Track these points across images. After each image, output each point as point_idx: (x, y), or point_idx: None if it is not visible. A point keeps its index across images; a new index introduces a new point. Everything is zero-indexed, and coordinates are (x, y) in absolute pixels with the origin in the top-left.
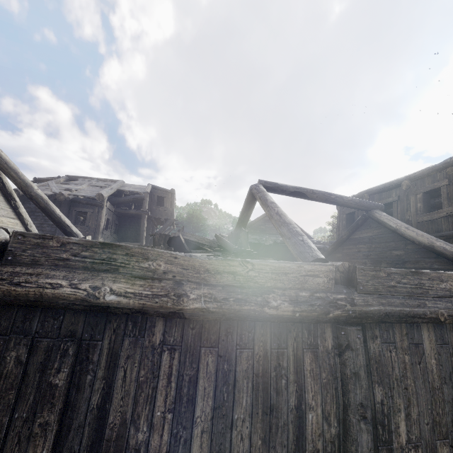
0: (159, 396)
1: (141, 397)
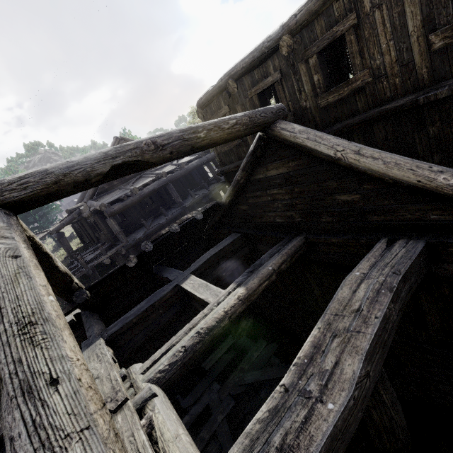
0: None
1: None
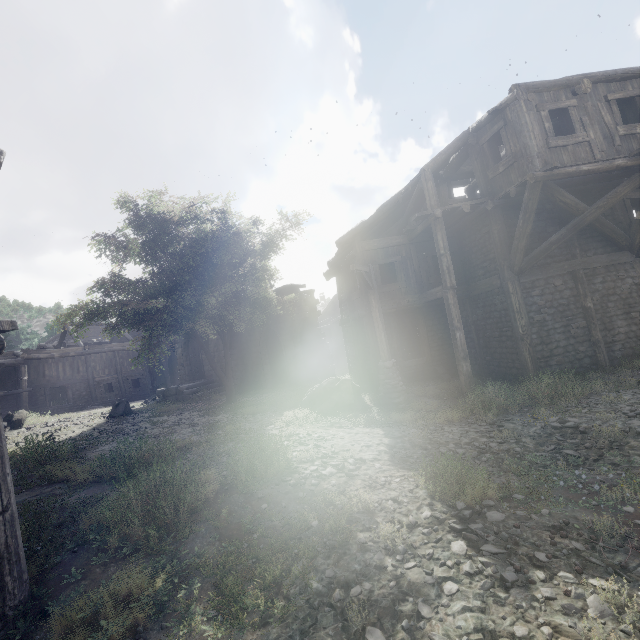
0: (53, 369)
1: (50, 369)
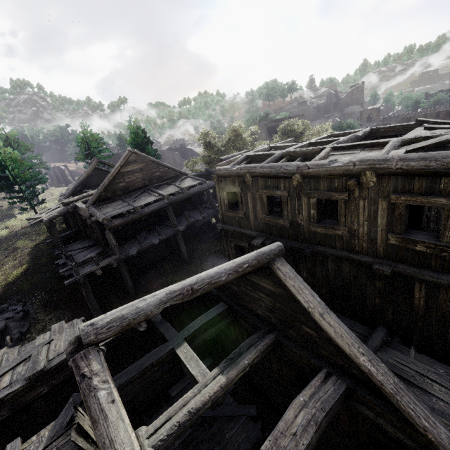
0: None
1: None
